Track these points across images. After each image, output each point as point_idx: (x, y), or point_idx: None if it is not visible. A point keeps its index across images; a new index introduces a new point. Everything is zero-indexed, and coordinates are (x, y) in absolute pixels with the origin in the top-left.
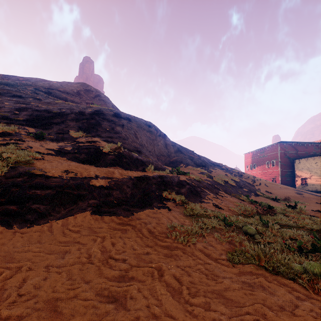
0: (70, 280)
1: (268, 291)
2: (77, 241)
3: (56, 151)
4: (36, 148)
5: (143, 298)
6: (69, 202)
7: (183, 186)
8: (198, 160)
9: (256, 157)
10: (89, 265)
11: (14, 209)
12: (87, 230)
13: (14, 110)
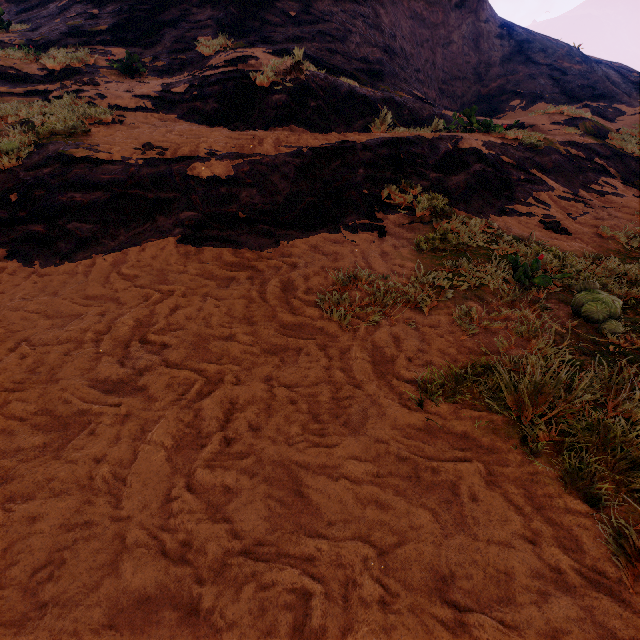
0: (30, 373)
1: (454, 511)
2: (116, 297)
3: (155, 101)
4: (115, 97)
5: (110, 440)
6: (138, 218)
7: (462, 167)
8: (581, 78)
9: None
10: (86, 348)
11: (40, 232)
12: (153, 276)
13: (92, 7)
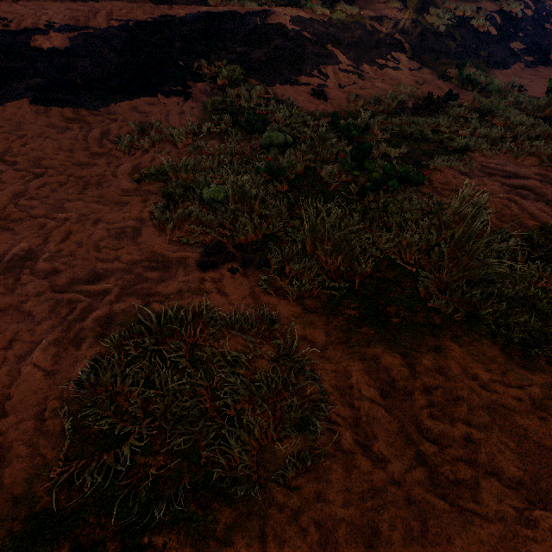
0: None
1: (121, 209)
2: None
3: None
4: None
5: None
6: None
7: (265, 42)
8: None
9: None
10: None
11: None
12: (13, 126)
13: None
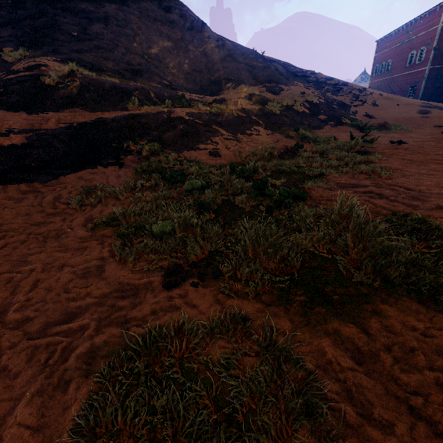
0: None
1: (82, 253)
2: None
3: None
4: None
5: None
6: None
7: (172, 127)
8: (263, 70)
9: (395, 46)
10: None
11: None
12: None
13: None
